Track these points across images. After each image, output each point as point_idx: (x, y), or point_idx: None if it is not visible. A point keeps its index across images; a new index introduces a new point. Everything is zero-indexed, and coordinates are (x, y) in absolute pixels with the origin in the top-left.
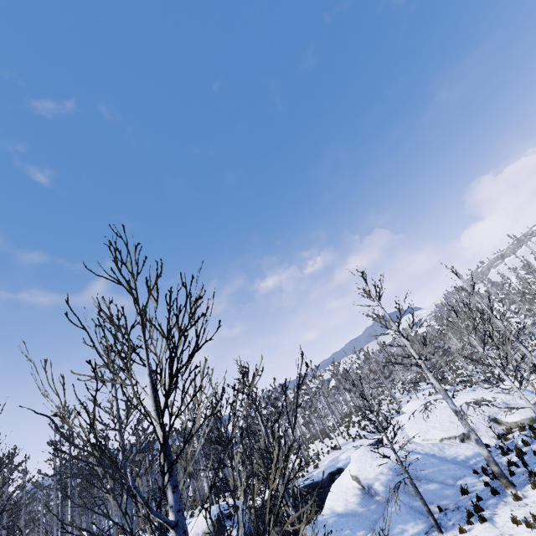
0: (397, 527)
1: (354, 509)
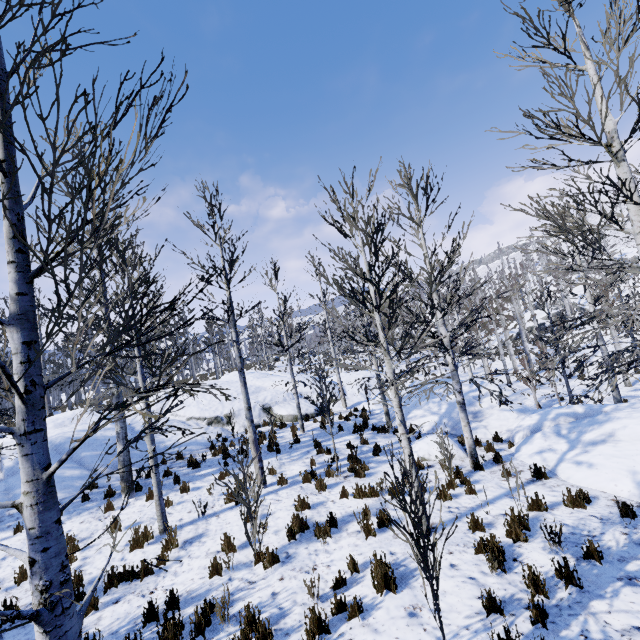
0: None
1: None
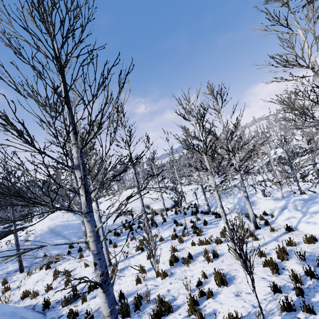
0: (6, 265)
1: (4, 249)
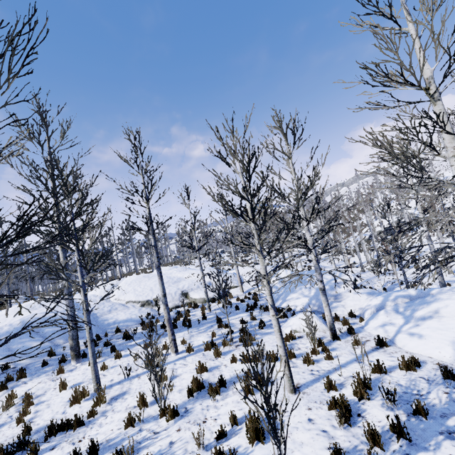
0: None
1: None
